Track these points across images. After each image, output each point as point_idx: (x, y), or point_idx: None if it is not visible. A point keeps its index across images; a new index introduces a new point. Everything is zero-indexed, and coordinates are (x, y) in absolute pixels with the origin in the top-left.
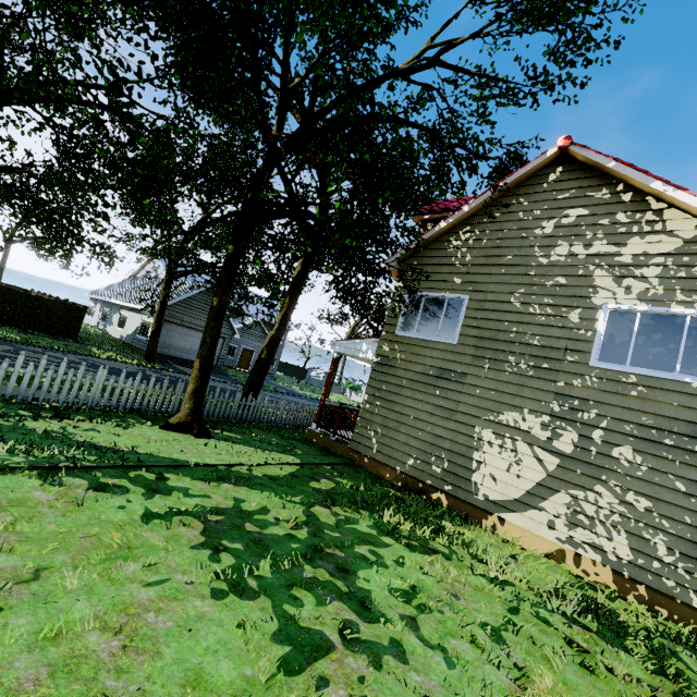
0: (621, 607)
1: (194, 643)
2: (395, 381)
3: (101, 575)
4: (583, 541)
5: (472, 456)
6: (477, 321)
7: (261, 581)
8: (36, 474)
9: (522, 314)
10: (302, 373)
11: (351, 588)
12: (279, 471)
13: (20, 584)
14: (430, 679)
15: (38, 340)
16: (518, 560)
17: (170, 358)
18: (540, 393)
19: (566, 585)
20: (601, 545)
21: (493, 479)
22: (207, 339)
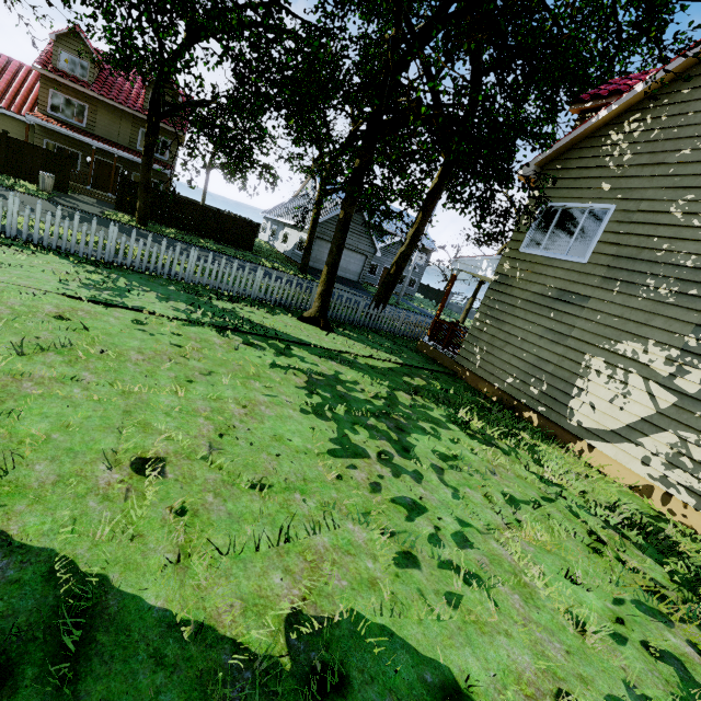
0: (691, 543)
1: (283, 425)
2: (509, 301)
3: (241, 383)
4: (678, 483)
5: (574, 383)
6: (618, 237)
7: (335, 415)
8: (215, 329)
9: (680, 227)
10: (440, 296)
11: (399, 438)
12: (380, 364)
13: (202, 375)
14: (433, 495)
15: (227, 250)
16: (590, 479)
17: (319, 272)
18: (676, 324)
19: (620, 501)
20: (700, 490)
21: (592, 408)
22: (333, 248)
